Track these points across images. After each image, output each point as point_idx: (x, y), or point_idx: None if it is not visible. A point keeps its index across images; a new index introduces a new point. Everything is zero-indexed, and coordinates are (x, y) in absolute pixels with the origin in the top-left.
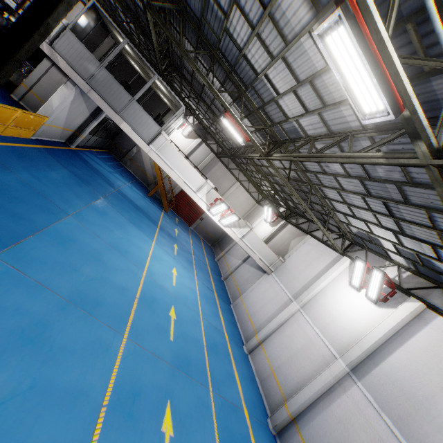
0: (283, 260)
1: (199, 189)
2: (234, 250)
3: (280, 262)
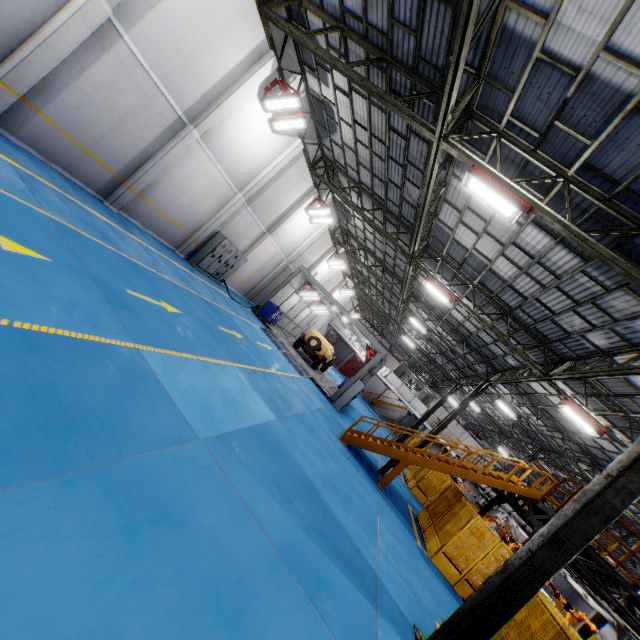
0: None
1: None
2: None
3: None
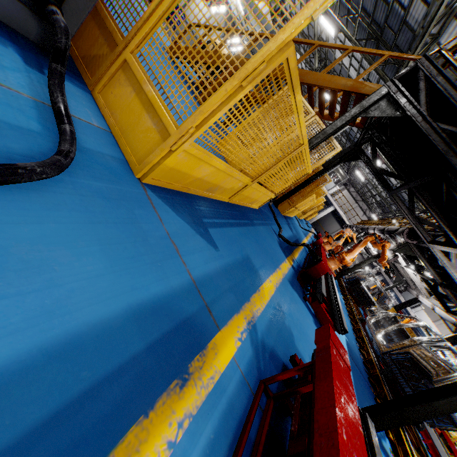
0: None
1: None
2: None
3: None
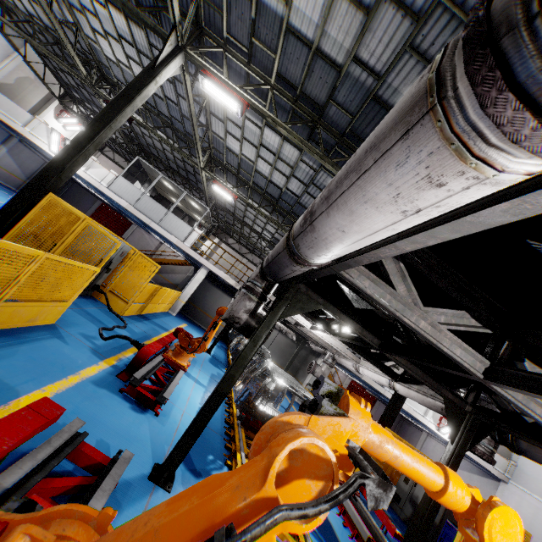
0: (514, 463)
1: (426, 412)
2: (428, 451)
3: (512, 466)
